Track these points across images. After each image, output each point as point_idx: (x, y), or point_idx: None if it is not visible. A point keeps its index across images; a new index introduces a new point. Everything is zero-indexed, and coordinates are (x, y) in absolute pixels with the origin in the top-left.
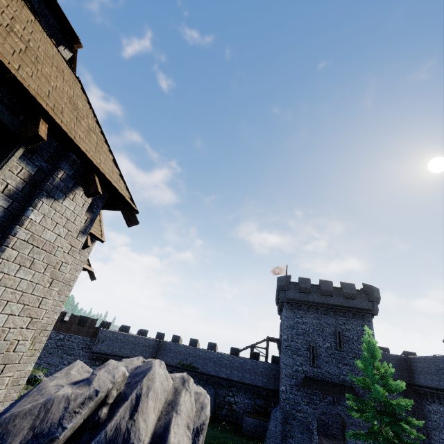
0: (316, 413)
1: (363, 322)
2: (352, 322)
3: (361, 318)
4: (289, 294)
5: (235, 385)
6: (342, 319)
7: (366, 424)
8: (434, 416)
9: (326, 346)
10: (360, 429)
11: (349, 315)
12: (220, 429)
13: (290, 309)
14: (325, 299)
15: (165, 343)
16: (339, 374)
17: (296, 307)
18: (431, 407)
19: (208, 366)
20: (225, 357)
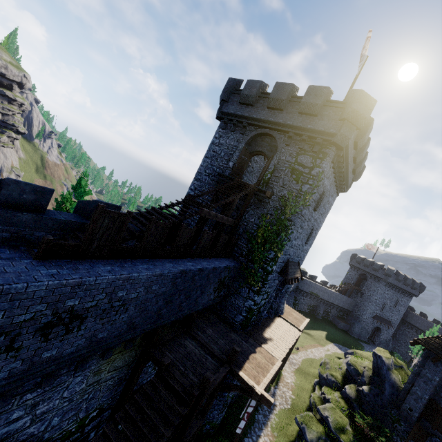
0: (373, 327)
1: (409, 299)
2: (405, 298)
3: (409, 297)
4: (390, 280)
5: (333, 305)
6: (402, 296)
7: (387, 333)
8: (407, 332)
9: (390, 305)
10: (384, 334)
11: (406, 294)
12: (332, 326)
13: (384, 286)
14: (403, 286)
15: (304, 280)
16: (388, 316)
17: (388, 286)
18: (407, 329)
19: (325, 296)
20: (334, 293)
